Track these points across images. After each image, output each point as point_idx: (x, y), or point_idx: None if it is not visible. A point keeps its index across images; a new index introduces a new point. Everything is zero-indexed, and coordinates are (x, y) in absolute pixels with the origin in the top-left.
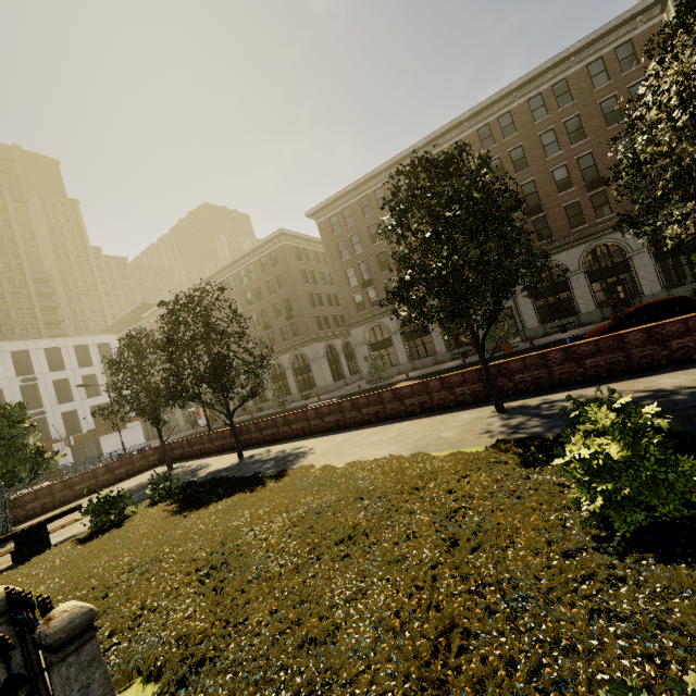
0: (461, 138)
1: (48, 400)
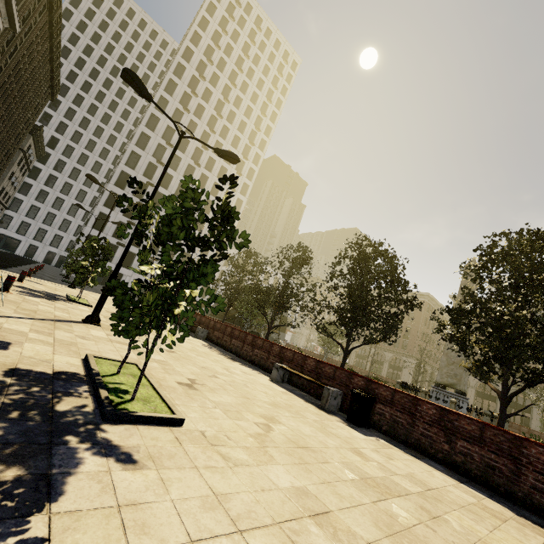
0: None
1: None
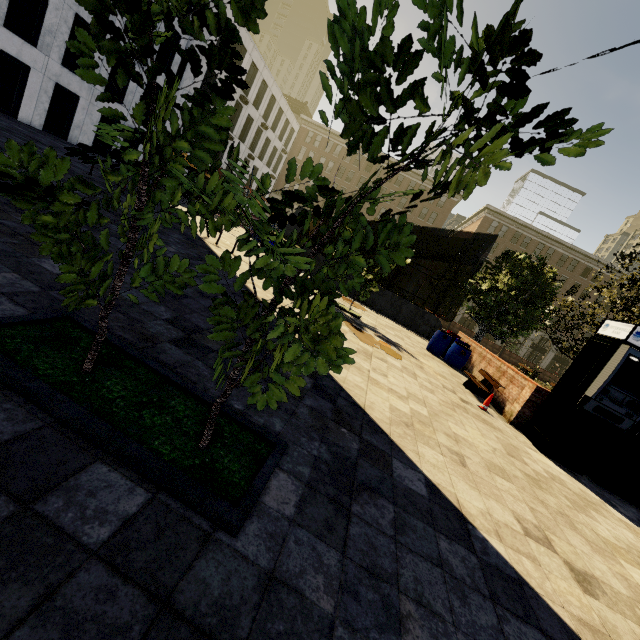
0: (580, 261)
1: (257, 150)
